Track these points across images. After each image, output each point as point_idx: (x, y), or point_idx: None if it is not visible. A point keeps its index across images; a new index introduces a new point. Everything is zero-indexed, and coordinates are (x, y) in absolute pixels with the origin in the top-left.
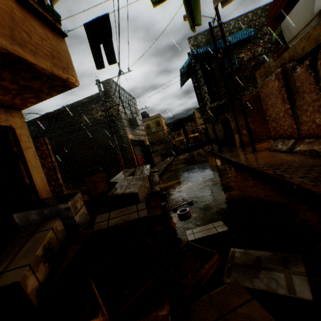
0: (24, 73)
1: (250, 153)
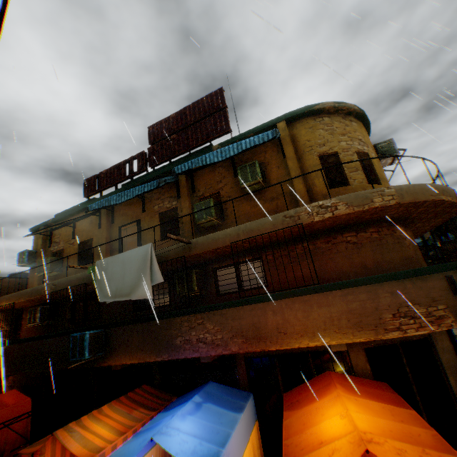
0: None
1: None
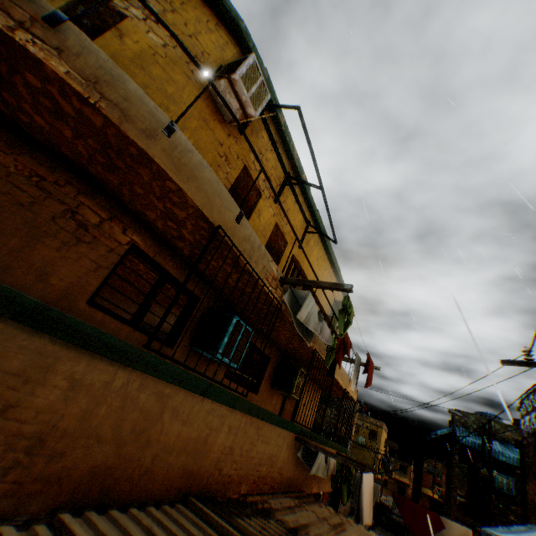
0: None
1: None
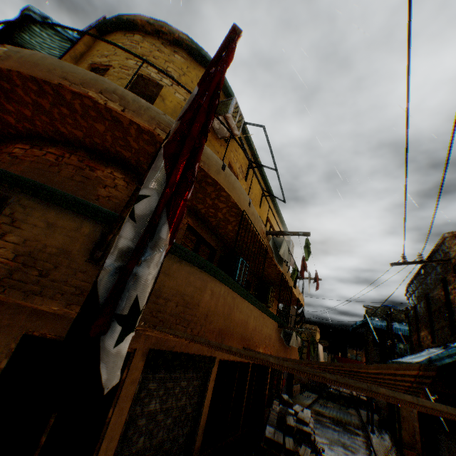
0: None
1: (394, 451)
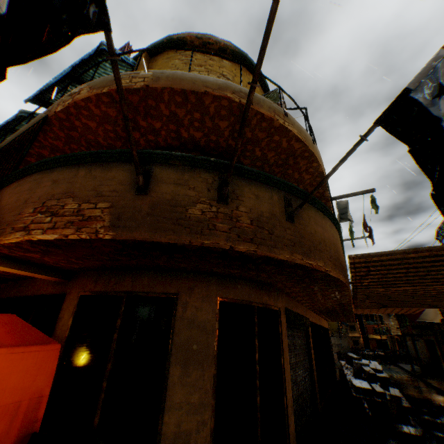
0: (348, 320)
1: None
